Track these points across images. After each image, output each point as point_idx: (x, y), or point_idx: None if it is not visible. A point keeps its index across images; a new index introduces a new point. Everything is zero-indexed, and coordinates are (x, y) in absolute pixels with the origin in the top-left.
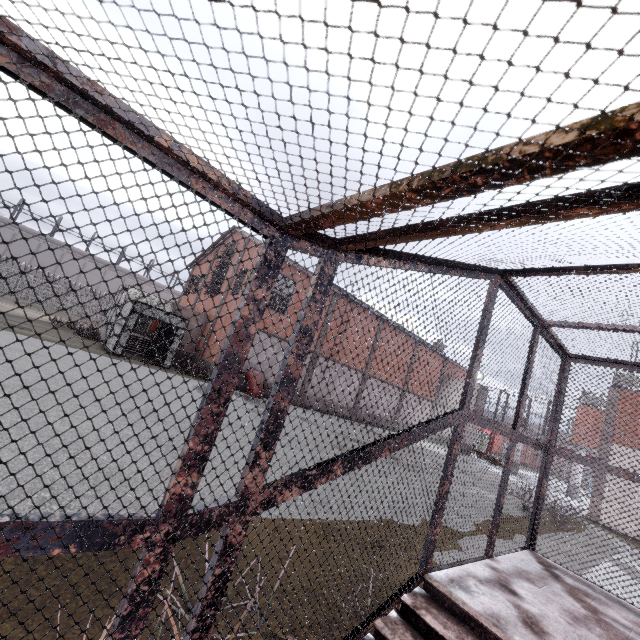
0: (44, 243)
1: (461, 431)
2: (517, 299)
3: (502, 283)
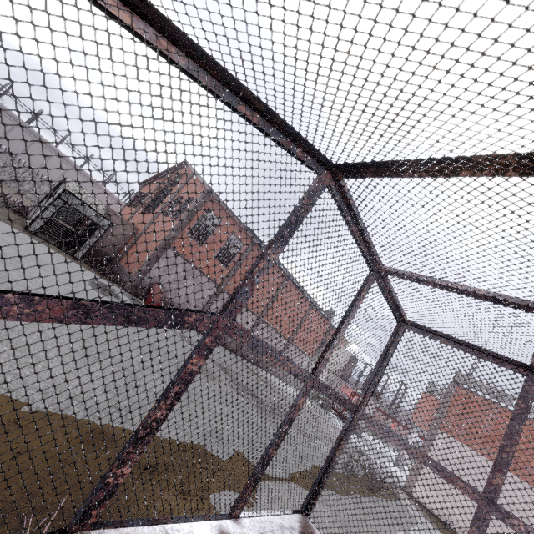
0: (18, 127)
1: (212, 344)
2: (352, 221)
3: (333, 187)
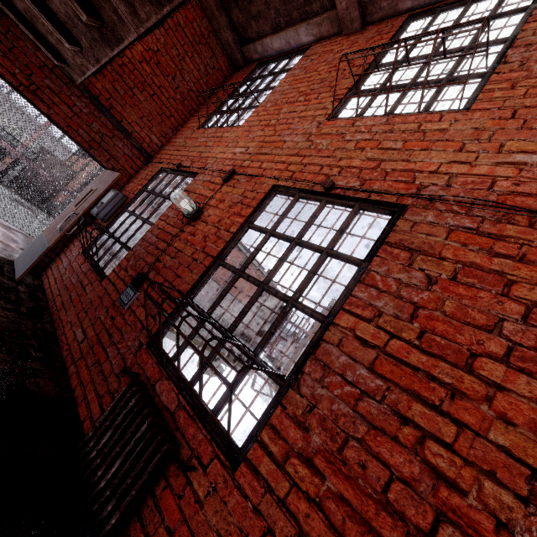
0: None
1: None
2: None
3: None
